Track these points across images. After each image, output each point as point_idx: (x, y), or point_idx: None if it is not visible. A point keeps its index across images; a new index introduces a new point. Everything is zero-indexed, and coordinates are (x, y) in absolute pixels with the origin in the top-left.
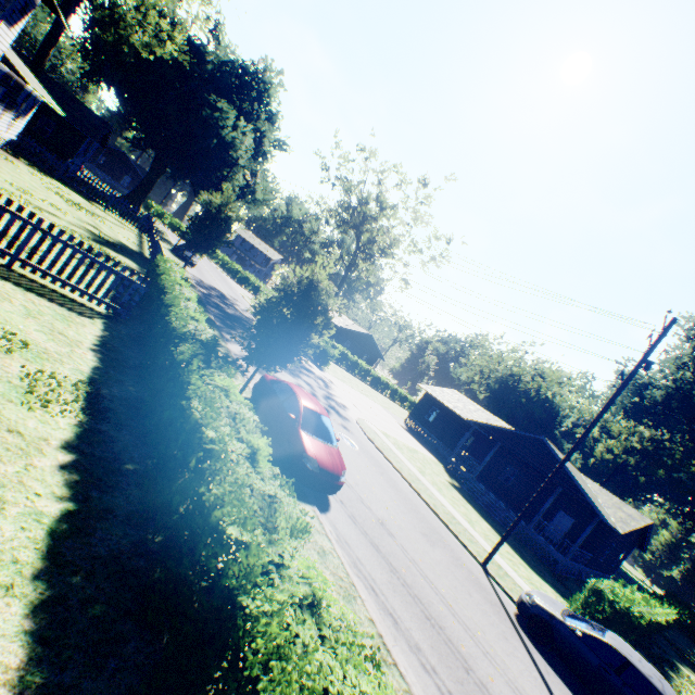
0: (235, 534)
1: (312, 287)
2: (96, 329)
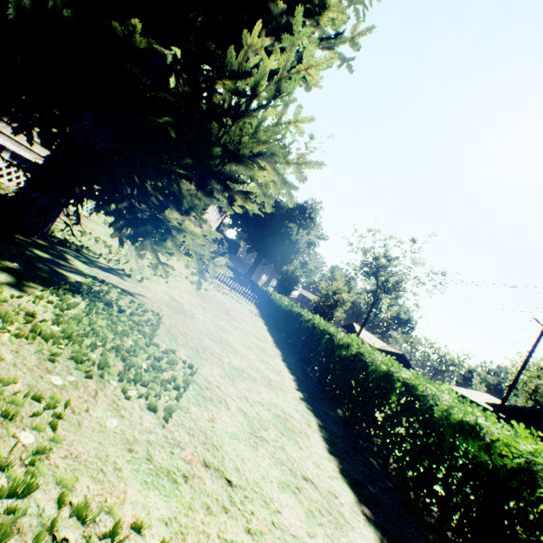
0: (310, 317)
1: (336, 288)
2: (256, 309)
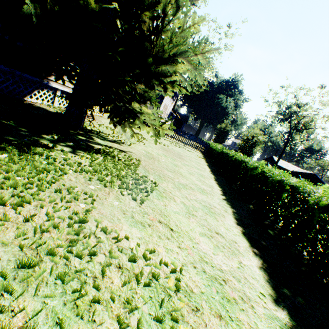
0: (233, 154)
1: (253, 133)
2: (200, 154)
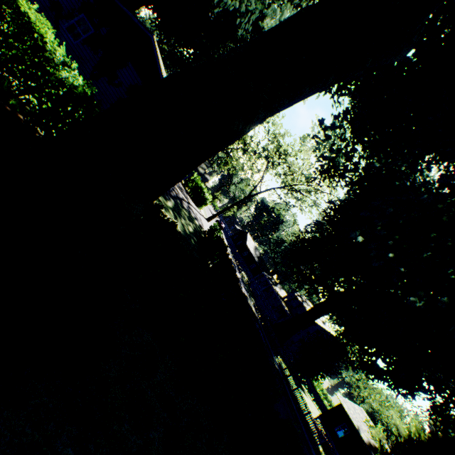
0: None
1: None
2: None
